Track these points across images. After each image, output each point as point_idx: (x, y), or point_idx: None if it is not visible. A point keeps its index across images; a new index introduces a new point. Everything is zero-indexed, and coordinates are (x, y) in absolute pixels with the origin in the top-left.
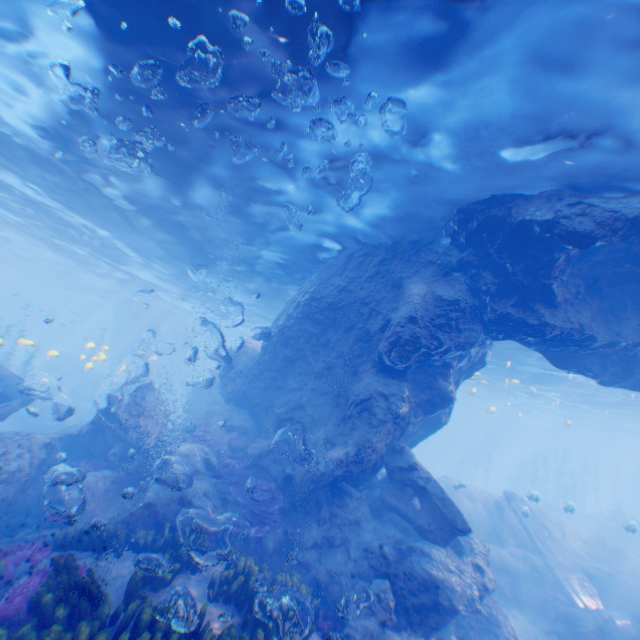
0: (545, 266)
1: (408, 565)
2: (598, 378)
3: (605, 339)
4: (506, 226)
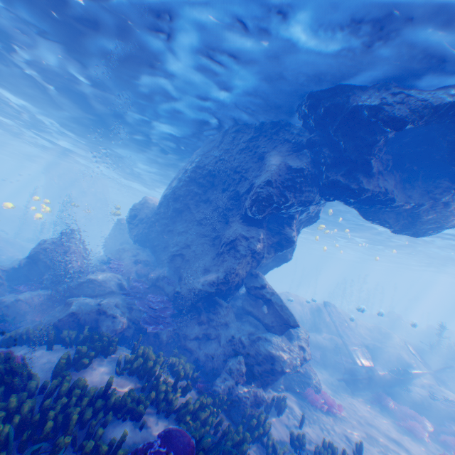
0: (368, 144)
1: (256, 347)
2: (392, 228)
3: (401, 201)
4: (344, 111)
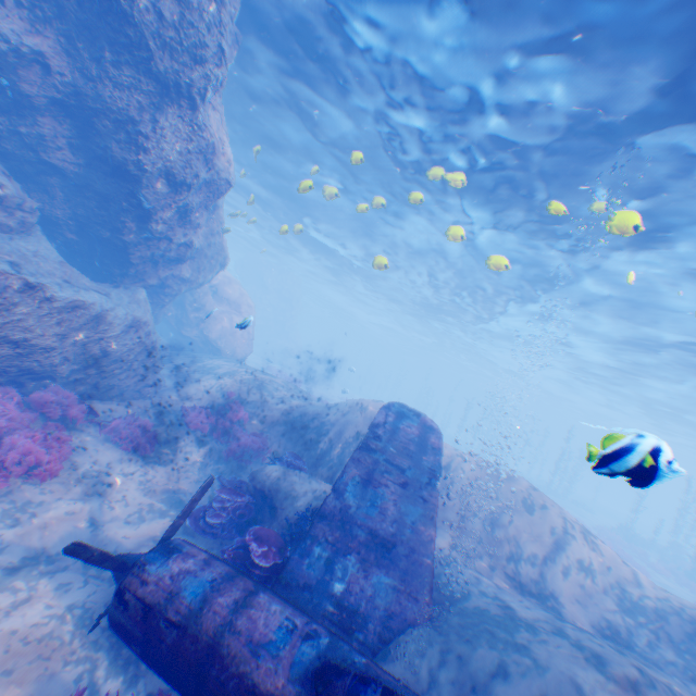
0: None
1: None
2: None
3: None
4: None
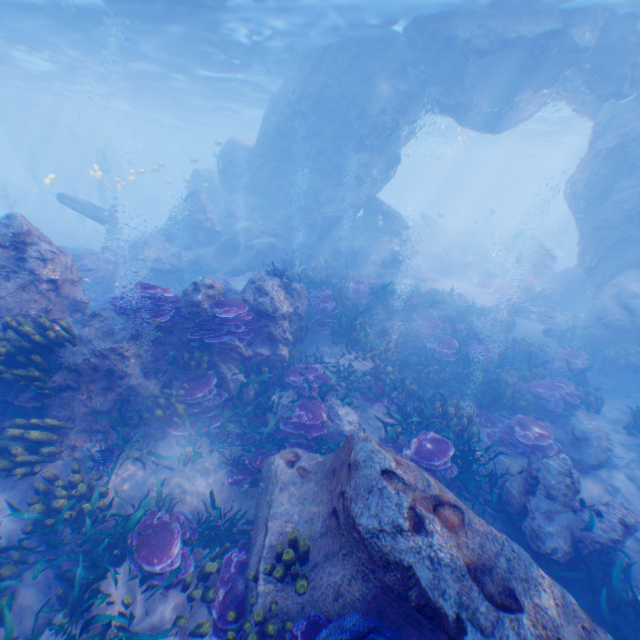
0: (462, 66)
1: (383, 249)
2: (480, 131)
3: (486, 108)
4: (444, 38)
